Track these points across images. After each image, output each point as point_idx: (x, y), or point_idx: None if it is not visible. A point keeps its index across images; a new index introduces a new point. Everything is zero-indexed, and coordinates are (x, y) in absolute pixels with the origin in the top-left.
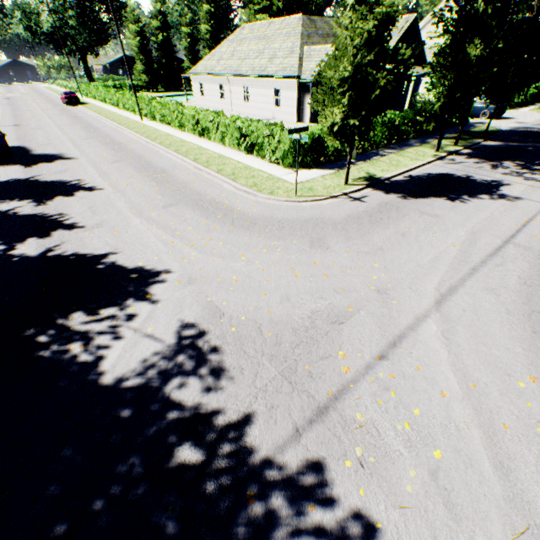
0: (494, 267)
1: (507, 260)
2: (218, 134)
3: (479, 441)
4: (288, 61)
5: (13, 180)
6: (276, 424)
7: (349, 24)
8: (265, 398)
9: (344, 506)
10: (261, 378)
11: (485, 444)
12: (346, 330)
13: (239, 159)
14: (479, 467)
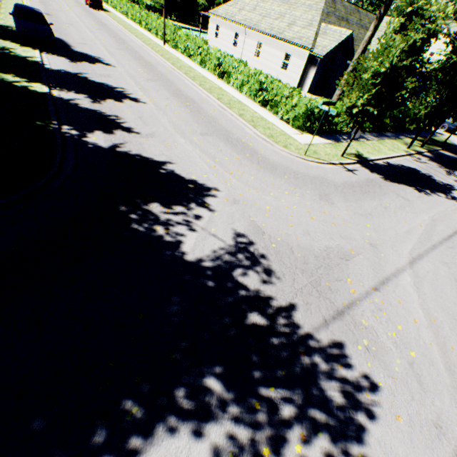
0: (447, 249)
1: (456, 245)
2: (238, 81)
3: (437, 353)
4: (306, 32)
5: (64, 71)
6: (311, 314)
7: (398, 27)
8: (302, 297)
9: (359, 370)
10: (297, 283)
11: (440, 355)
12: (350, 265)
13: (254, 108)
14: (437, 366)
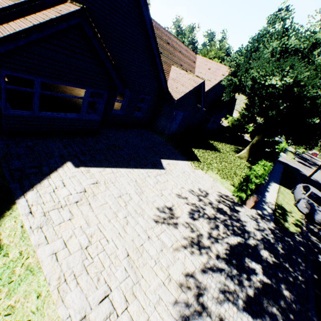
0: None
1: None
2: None
3: None
4: None
5: None
6: None
7: None
8: None
9: None
10: None
11: None
12: None
13: None
14: None
